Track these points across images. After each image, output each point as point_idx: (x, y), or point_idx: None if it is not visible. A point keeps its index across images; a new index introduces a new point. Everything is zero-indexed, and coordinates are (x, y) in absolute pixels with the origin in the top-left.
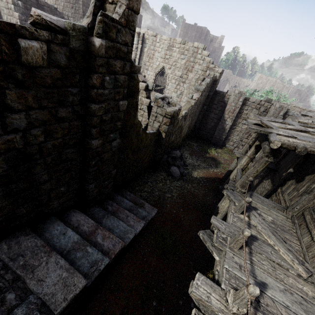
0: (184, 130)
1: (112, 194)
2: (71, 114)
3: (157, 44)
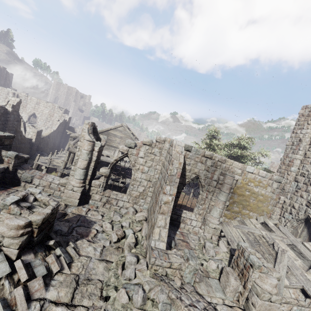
0: (50, 144)
1: None
2: (1, 123)
3: (28, 100)
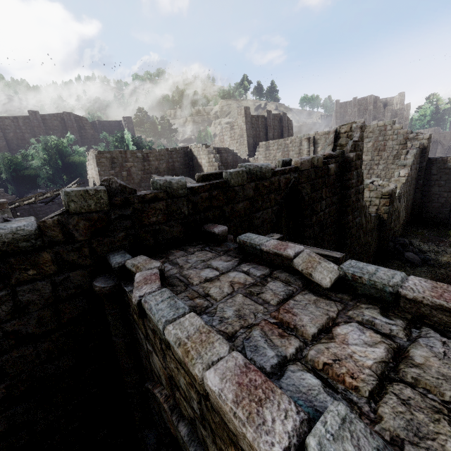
0: (401, 214)
1: None
2: (336, 200)
3: None
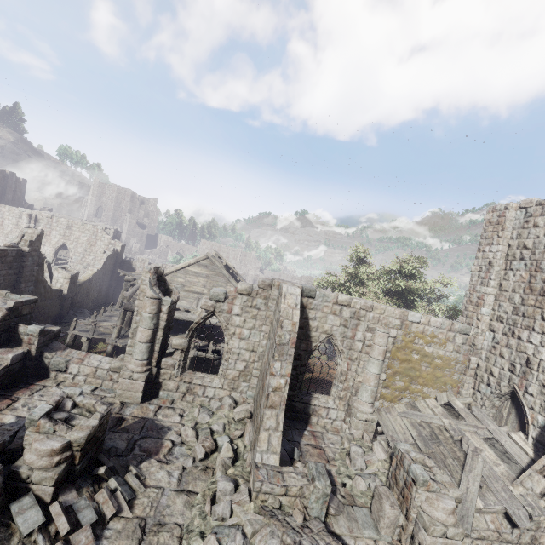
0: (92, 294)
1: None
2: (13, 273)
3: (54, 224)
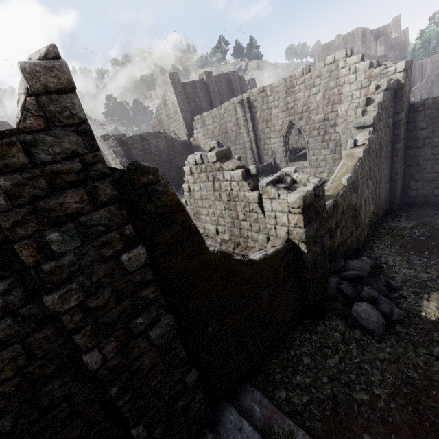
0: (364, 209)
1: (221, 406)
2: (19, 327)
3: (269, 98)
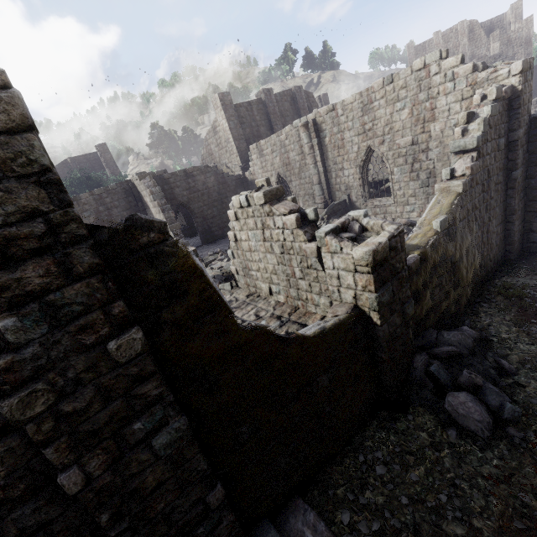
0: (466, 261)
1: (262, 530)
2: None
3: (341, 118)
